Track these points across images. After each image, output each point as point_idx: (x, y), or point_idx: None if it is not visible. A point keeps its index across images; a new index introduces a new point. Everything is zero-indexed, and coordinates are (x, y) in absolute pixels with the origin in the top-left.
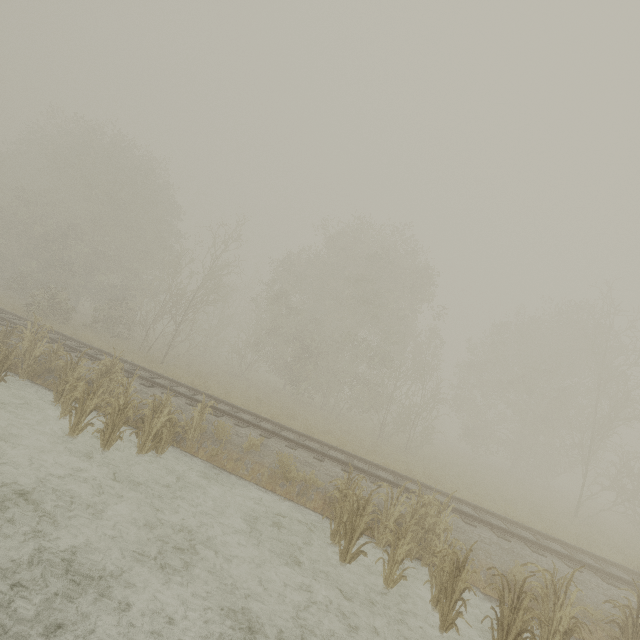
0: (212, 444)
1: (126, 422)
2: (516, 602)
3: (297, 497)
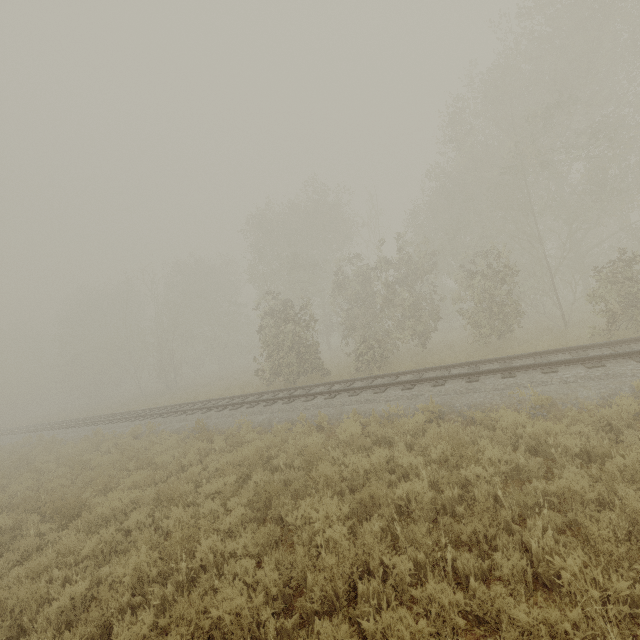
0: None
1: None
2: None
3: None
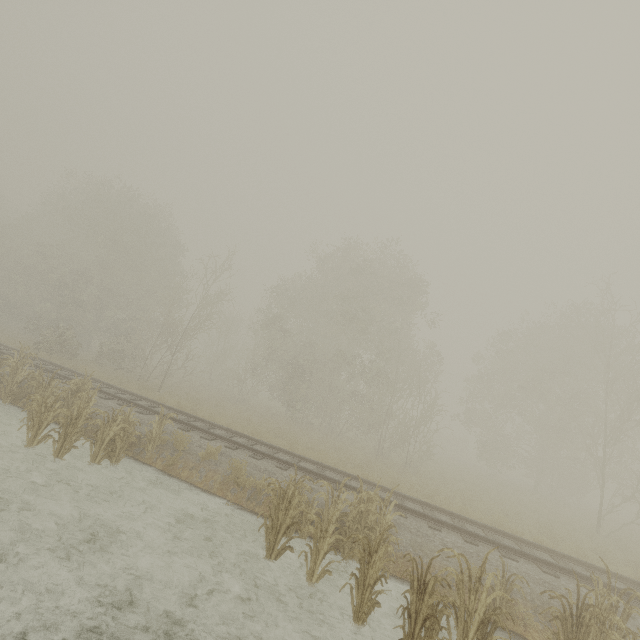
0: (170, 454)
1: (80, 432)
2: (423, 587)
3: (247, 502)
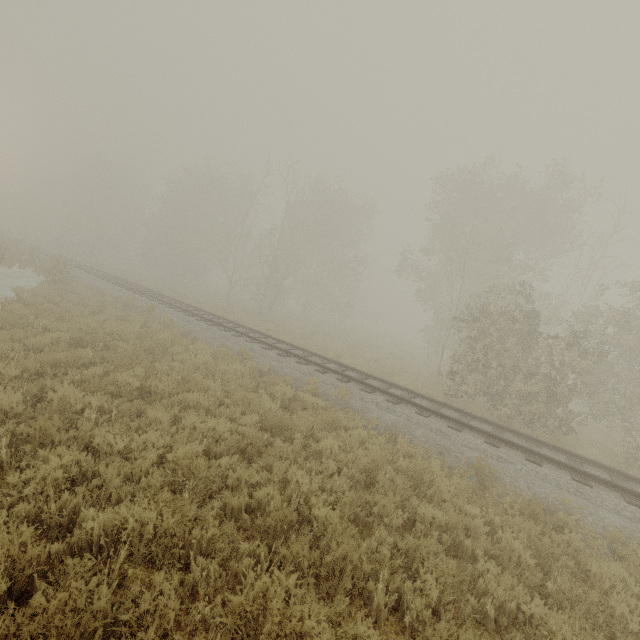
0: None
1: None
2: None
3: None
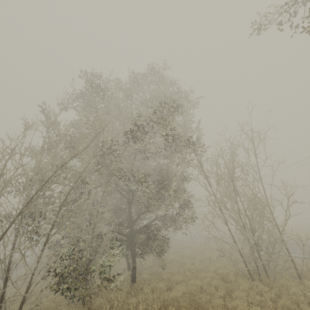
0: None
1: None
2: None
3: None
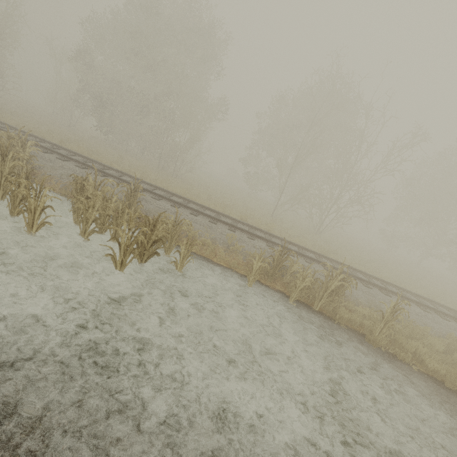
0: None
1: None
2: None
3: None
